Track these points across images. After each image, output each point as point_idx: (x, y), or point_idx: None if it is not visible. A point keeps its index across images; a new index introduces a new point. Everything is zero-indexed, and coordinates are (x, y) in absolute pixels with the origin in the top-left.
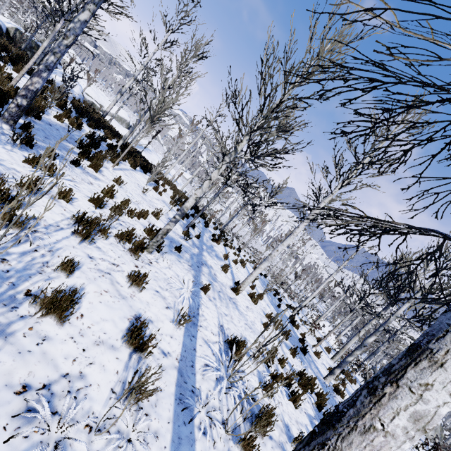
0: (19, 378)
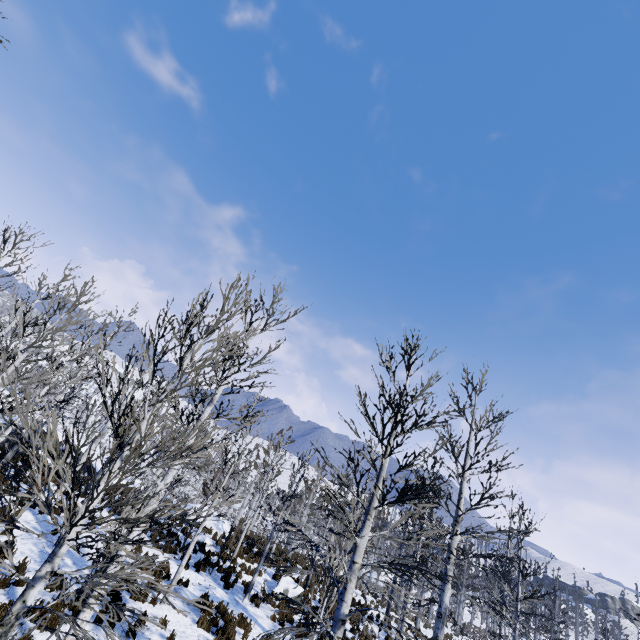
0: None
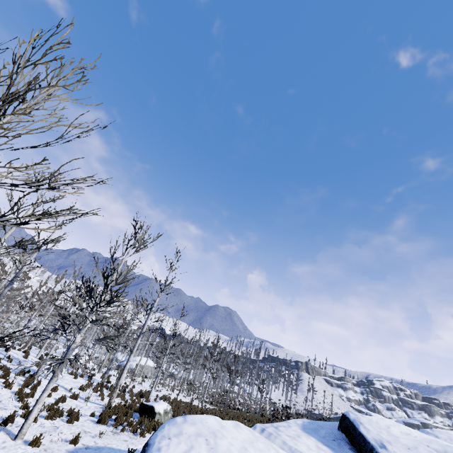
0: (75, 407)
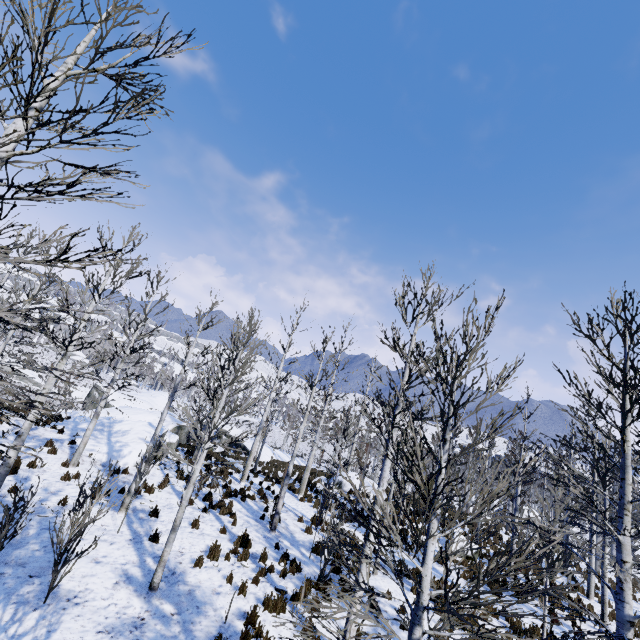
0: None
